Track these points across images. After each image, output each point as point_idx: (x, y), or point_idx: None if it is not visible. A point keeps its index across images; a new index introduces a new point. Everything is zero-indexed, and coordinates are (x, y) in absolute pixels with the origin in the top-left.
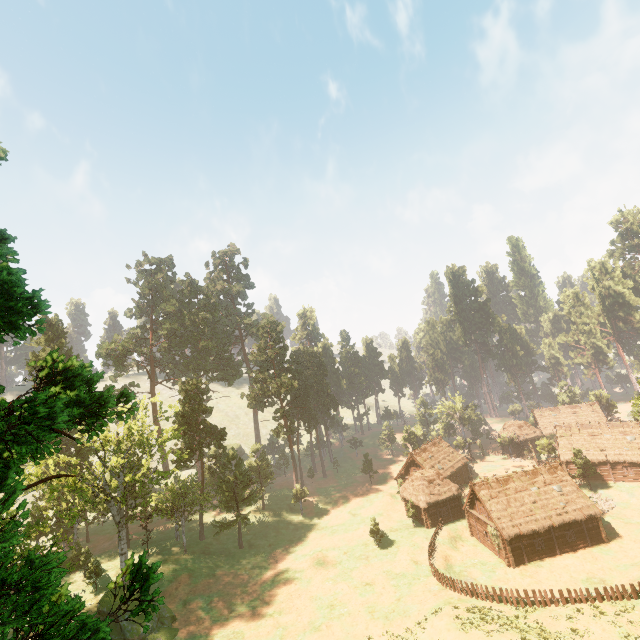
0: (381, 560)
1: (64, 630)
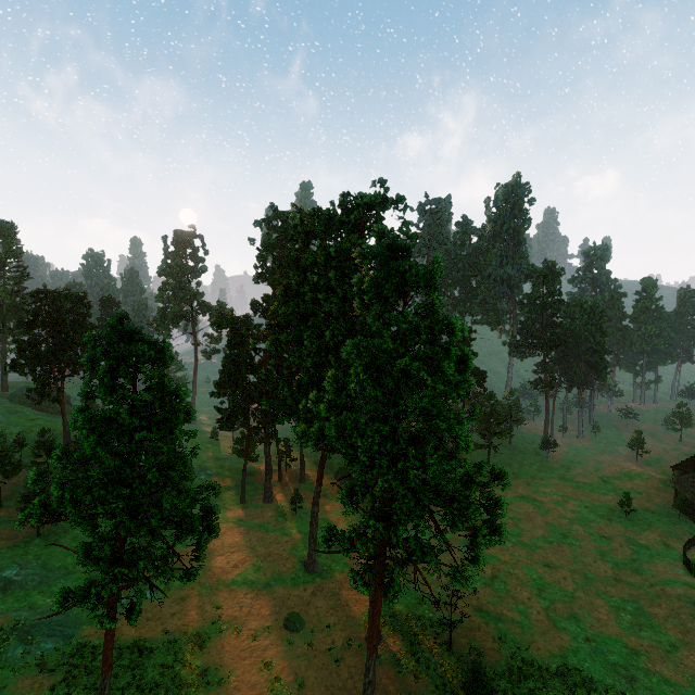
0: (625, 527)
1: (476, 479)
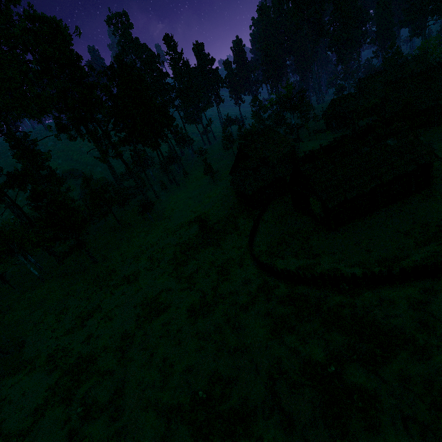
0: (209, 250)
1: None
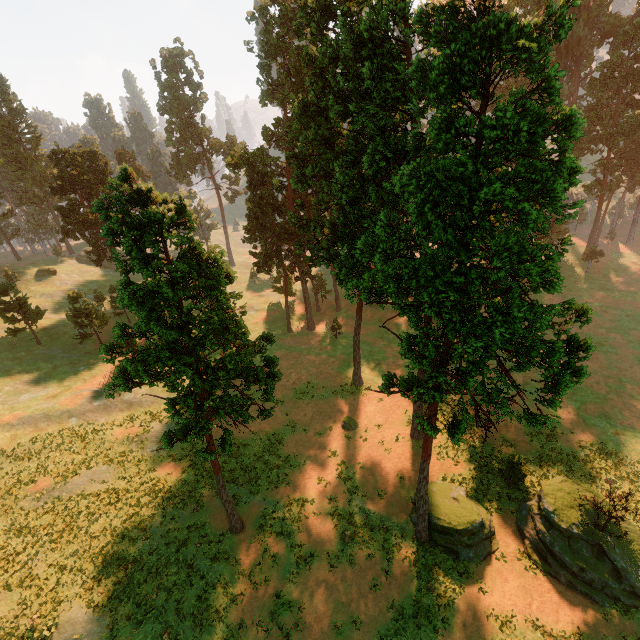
0: None
1: None
